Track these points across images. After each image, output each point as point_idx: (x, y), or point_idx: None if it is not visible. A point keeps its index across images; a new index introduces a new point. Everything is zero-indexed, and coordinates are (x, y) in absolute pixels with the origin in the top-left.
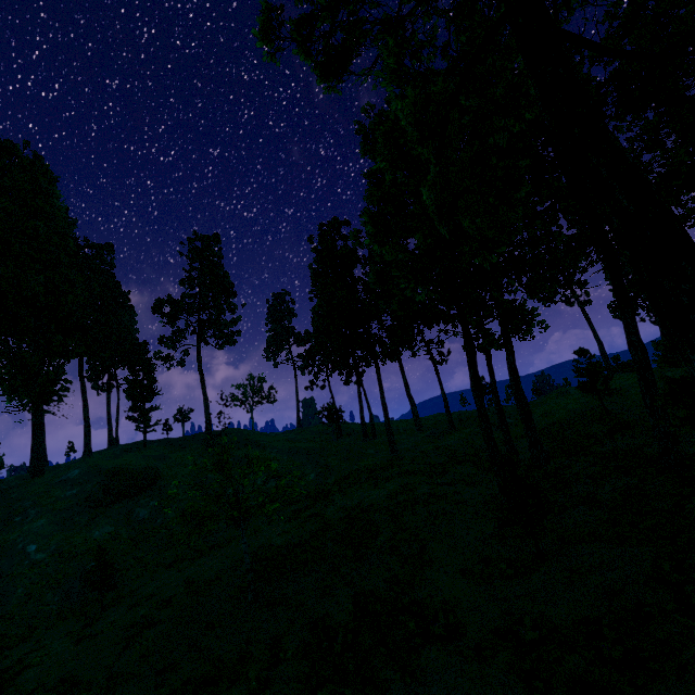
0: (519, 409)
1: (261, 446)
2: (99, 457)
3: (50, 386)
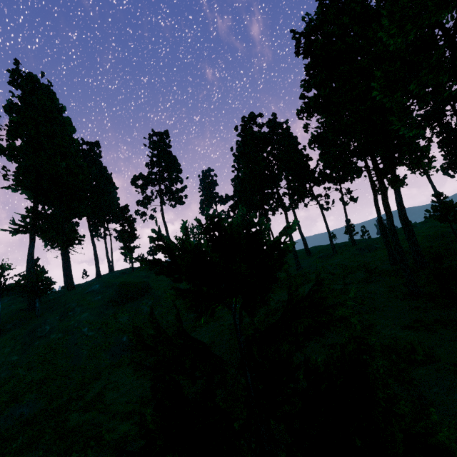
0: (406, 232)
1: None
2: (107, 277)
3: (74, 234)
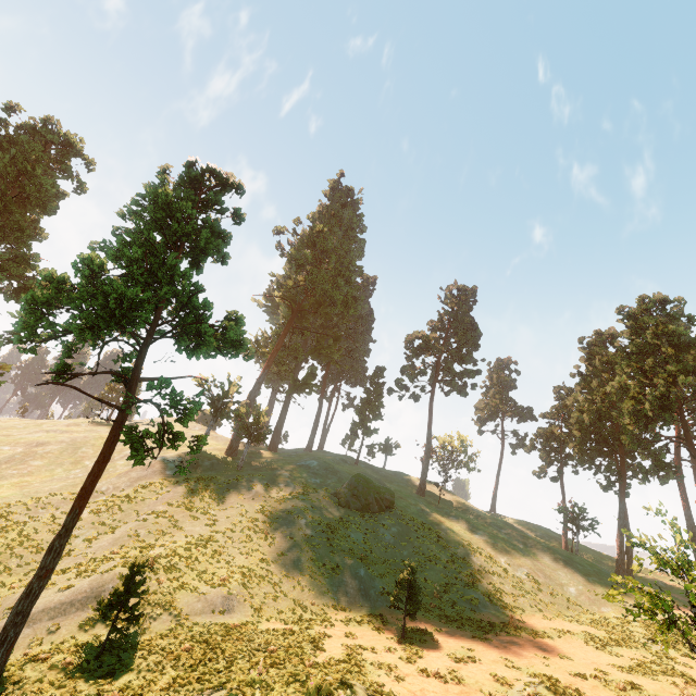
0: None
1: (480, 517)
2: (324, 456)
3: (310, 378)
